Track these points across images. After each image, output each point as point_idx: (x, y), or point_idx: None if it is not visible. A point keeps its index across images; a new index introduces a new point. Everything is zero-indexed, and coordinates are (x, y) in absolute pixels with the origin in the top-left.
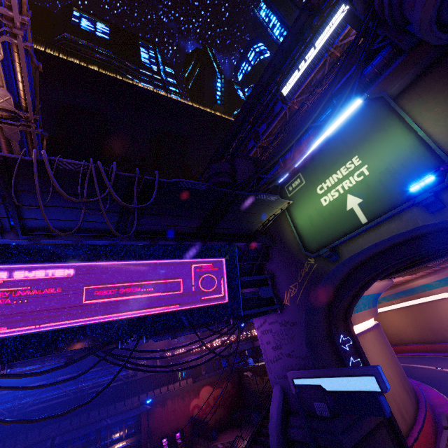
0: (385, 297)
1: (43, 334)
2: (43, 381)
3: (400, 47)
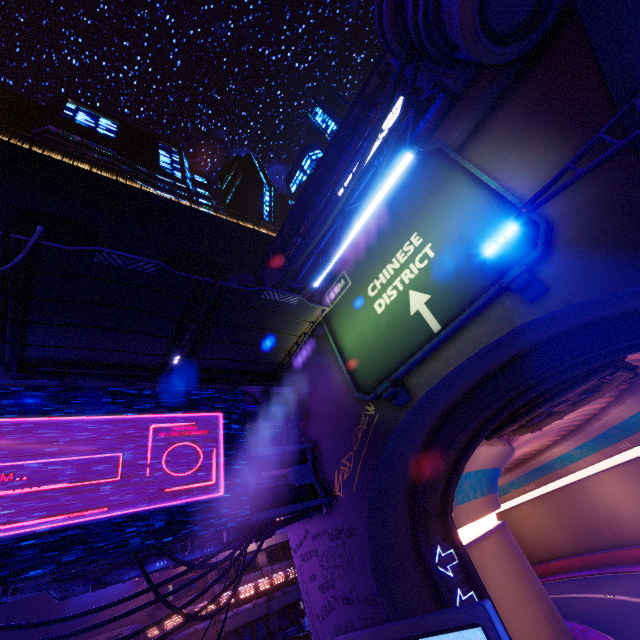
0: (513, 482)
1: None
2: None
3: (454, 92)
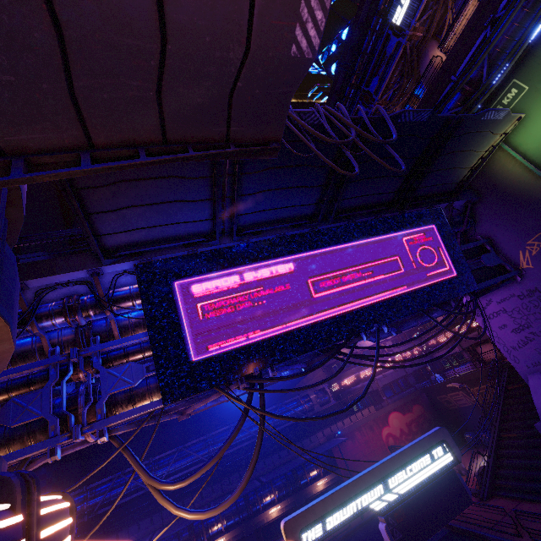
0: None
1: (293, 333)
2: (226, 426)
3: None
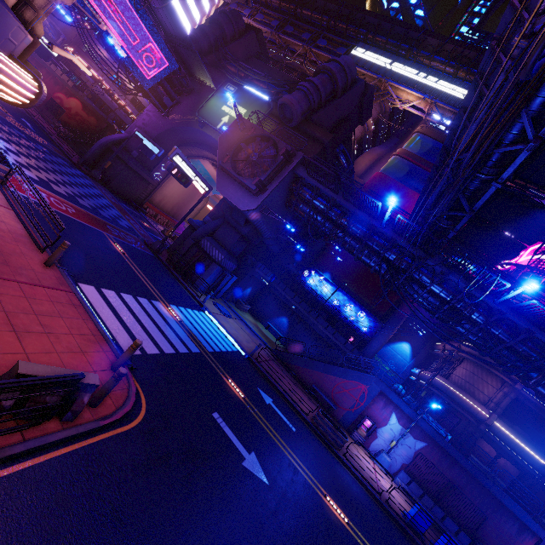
0: None
1: None
2: None
3: None
